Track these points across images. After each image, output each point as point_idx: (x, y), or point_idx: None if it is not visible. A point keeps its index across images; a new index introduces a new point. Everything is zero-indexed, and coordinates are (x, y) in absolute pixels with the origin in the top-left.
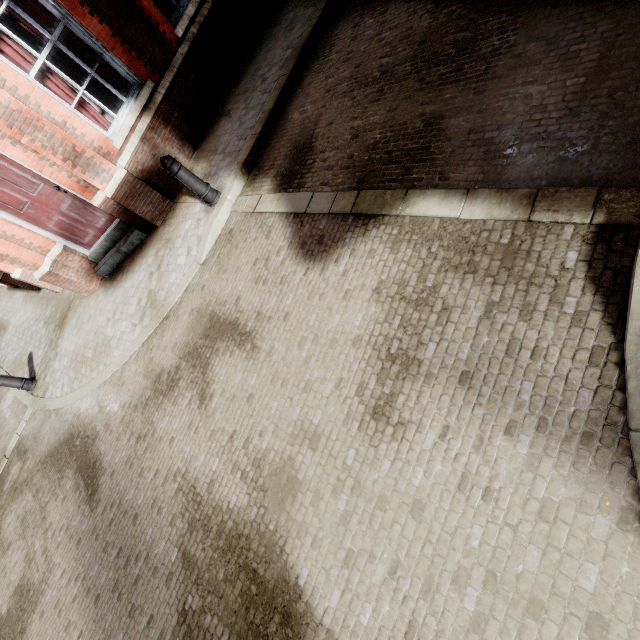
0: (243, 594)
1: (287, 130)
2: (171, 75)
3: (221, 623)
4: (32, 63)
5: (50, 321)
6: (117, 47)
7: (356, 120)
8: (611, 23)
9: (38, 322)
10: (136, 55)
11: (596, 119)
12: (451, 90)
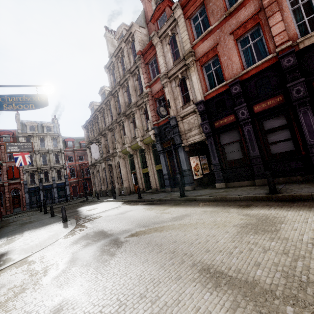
0: (92, 252)
1: None
2: None
3: (104, 248)
4: None
5: None
6: None
7: None
8: None
9: None
10: None
11: None
12: None
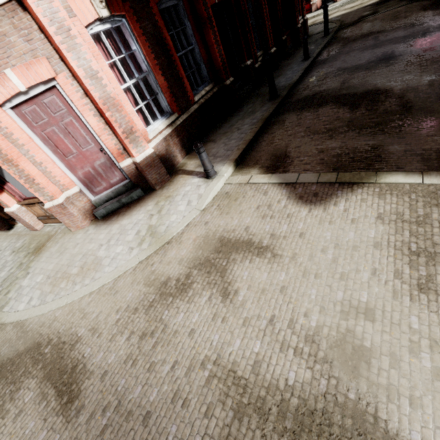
0: None
1: (263, 149)
2: (187, 115)
3: None
4: (122, 83)
5: (21, 250)
6: (167, 93)
7: (318, 146)
8: None
9: (3, 251)
10: (174, 100)
11: None
12: (381, 136)
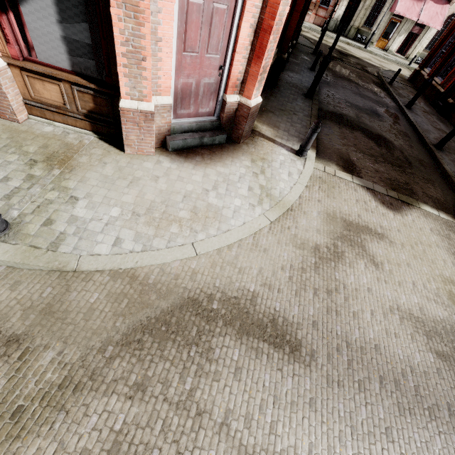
0: None
1: (328, 147)
2: None
3: None
4: None
5: None
6: None
7: (372, 165)
8: (438, 184)
9: None
10: None
11: (452, 205)
12: (406, 176)
